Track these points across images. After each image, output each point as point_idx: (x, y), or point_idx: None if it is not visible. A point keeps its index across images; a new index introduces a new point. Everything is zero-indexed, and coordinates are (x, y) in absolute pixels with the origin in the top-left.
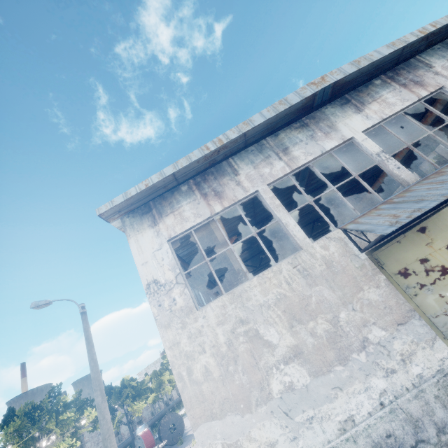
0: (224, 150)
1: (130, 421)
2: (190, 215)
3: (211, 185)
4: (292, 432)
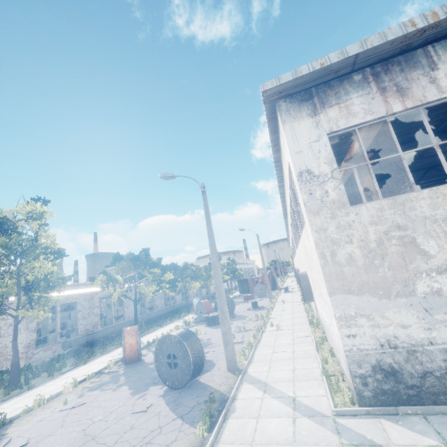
0: (430, 32)
1: (187, 293)
2: (359, 111)
3: (393, 79)
4: (428, 324)
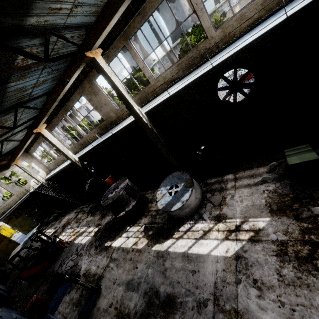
0: None
1: None
2: None
3: None
4: None
